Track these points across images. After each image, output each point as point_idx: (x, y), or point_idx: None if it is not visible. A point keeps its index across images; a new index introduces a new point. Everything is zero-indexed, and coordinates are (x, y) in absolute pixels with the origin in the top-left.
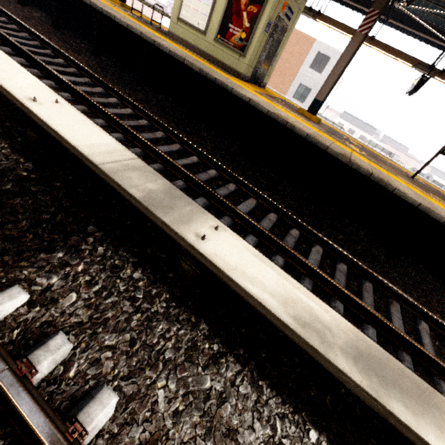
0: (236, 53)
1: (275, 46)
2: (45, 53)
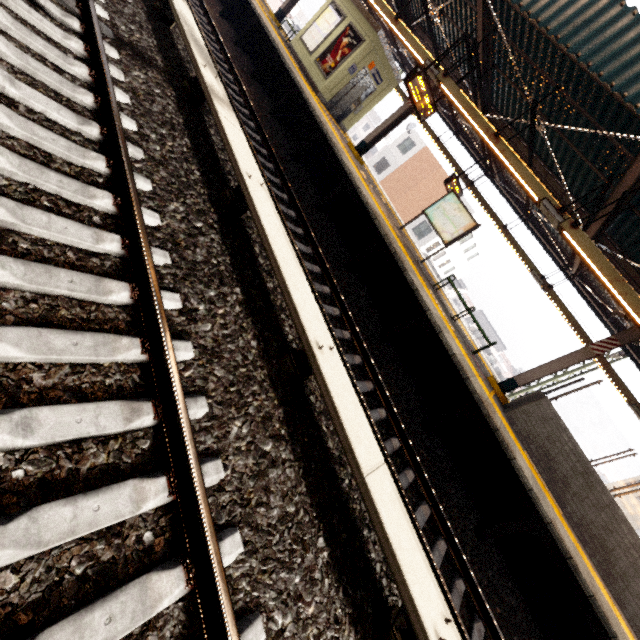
0: (323, 75)
1: (362, 99)
2: None
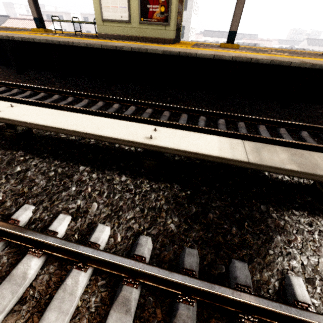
0: (161, 25)
1: (179, 5)
2: (42, 96)
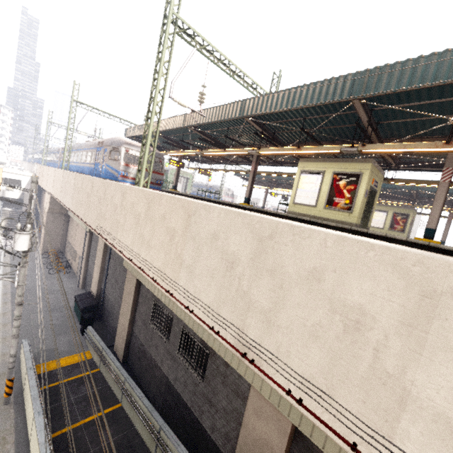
0: (400, 232)
1: (410, 227)
2: None
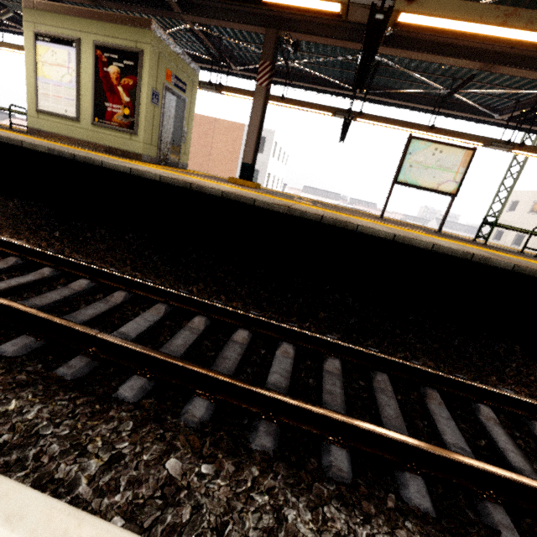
0: (125, 132)
1: (179, 121)
2: None
